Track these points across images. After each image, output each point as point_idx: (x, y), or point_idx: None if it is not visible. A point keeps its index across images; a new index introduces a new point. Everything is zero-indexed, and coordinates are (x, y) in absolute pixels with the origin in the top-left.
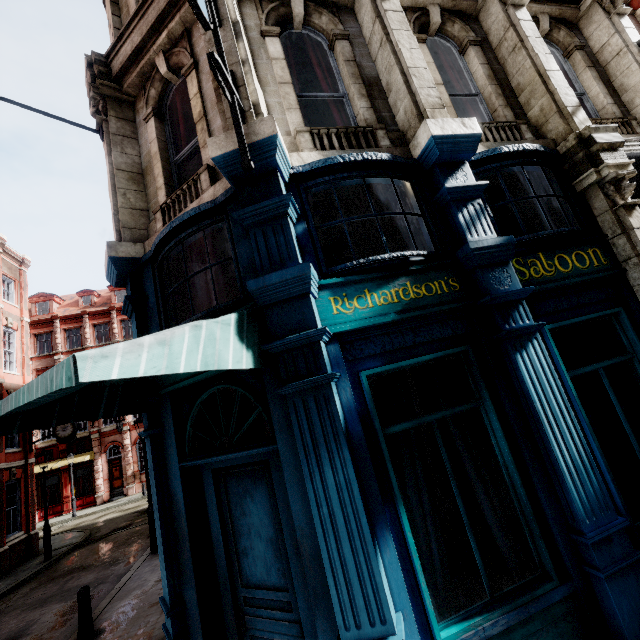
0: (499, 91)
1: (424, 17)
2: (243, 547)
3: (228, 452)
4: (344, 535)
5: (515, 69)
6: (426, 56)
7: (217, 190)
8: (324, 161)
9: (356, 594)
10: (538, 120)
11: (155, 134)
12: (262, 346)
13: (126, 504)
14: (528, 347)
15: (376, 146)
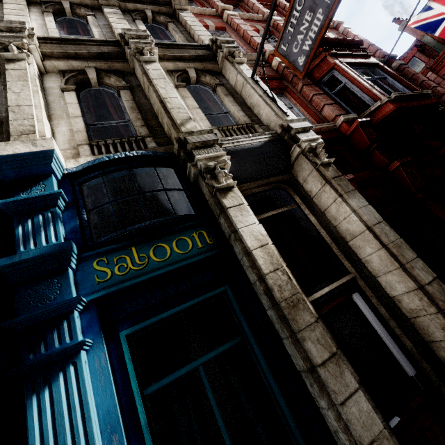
0: (139, 116)
1: (82, 75)
2: None
3: None
4: None
5: (153, 101)
6: (71, 99)
7: None
8: None
9: None
10: (169, 133)
11: None
12: None
13: None
14: (57, 380)
15: None
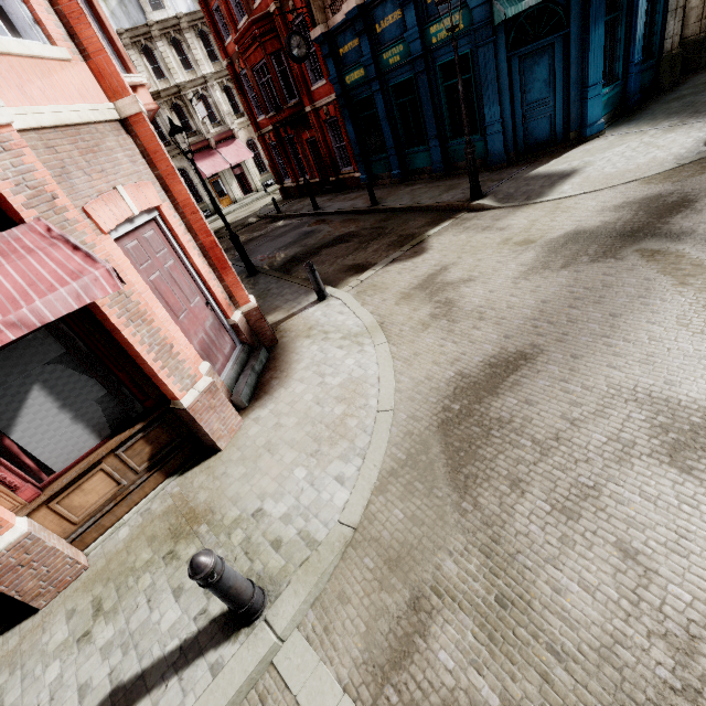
0: None
1: None
2: (529, 90)
3: (539, 41)
4: (596, 53)
5: None
6: None
7: None
8: None
9: (595, 72)
10: None
11: None
12: None
13: None
14: None
15: None
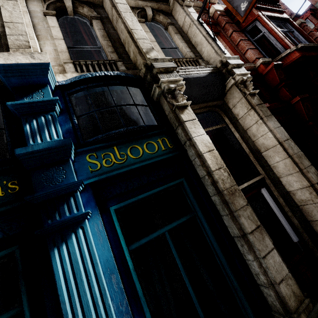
0: (109, 44)
1: (59, 3)
2: None
3: None
4: None
5: (120, 31)
6: (53, 23)
7: None
8: None
9: None
10: (134, 59)
11: None
12: None
13: None
14: (70, 238)
15: None
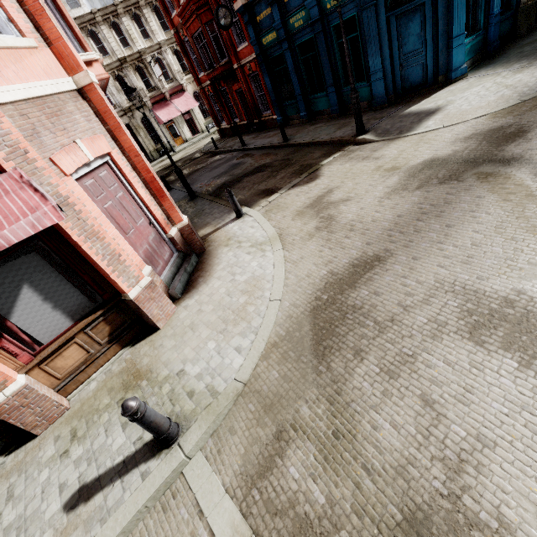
0: None
1: None
2: (404, 43)
3: (412, 2)
4: (459, 9)
5: None
6: None
7: None
8: None
9: (459, 25)
10: None
11: None
12: None
13: None
14: None
15: None
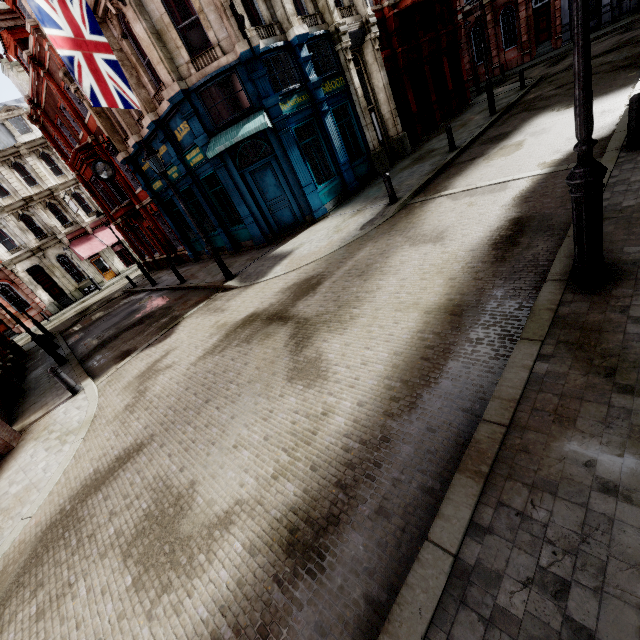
0: None
1: None
2: (266, 192)
3: (258, 162)
4: (300, 166)
5: None
6: None
7: (229, 59)
8: (266, 48)
9: (304, 178)
10: (322, 10)
11: (165, 10)
12: (272, 121)
13: (38, 330)
14: (328, 116)
15: (275, 33)
